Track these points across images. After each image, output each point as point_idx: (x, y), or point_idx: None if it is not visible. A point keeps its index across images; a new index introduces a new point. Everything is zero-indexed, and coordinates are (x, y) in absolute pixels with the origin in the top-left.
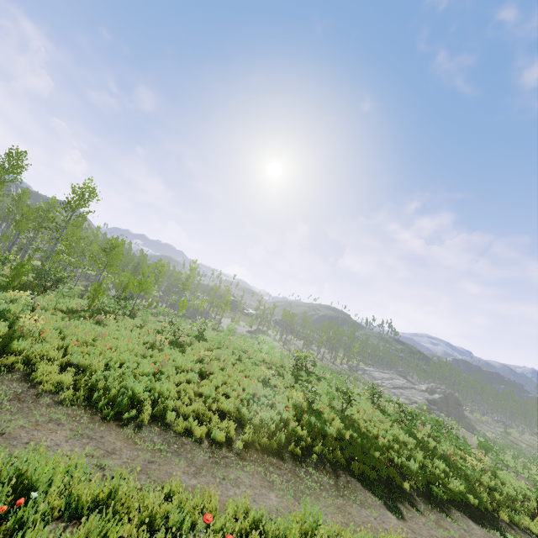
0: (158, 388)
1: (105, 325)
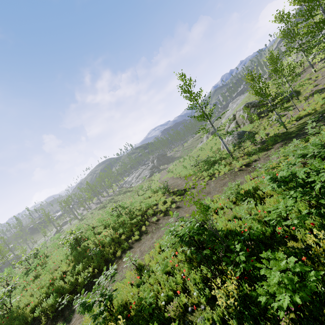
0: None
1: None
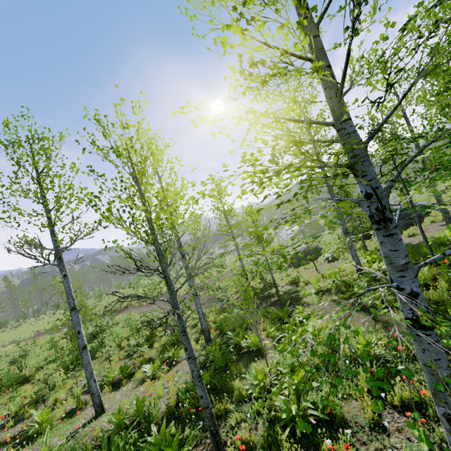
0: (19, 334)
1: (32, 323)
